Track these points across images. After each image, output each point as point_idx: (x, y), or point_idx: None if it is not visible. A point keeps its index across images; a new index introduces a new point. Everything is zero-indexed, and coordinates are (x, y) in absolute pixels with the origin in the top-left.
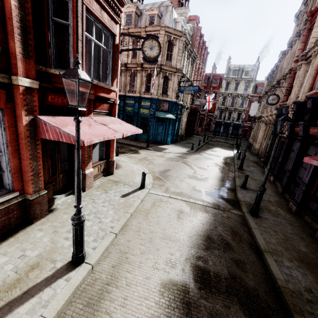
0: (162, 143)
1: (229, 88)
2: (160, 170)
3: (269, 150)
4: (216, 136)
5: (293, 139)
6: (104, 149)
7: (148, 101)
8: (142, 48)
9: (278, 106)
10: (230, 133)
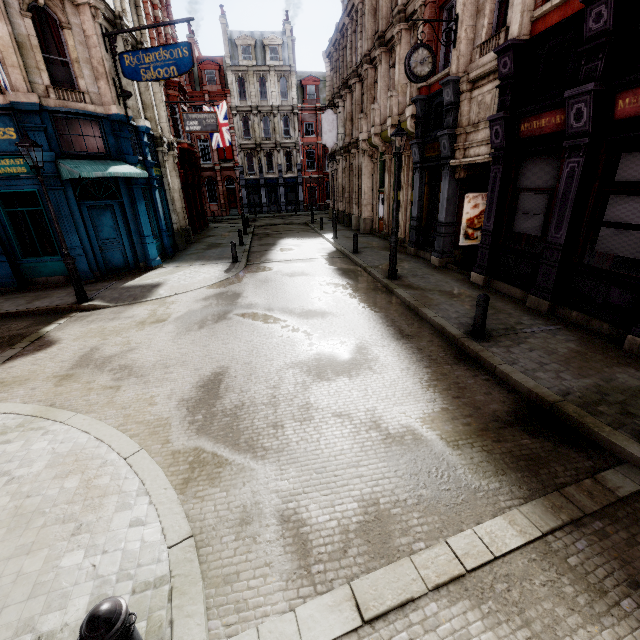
0: (133, 269)
1: (248, 93)
2: (184, 399)
3: (419, 211)
4: (260, 216)
5: (520, 160)
6: None
7: (0, 121)
8: None
9: (414, 92)
10: (284, 203)
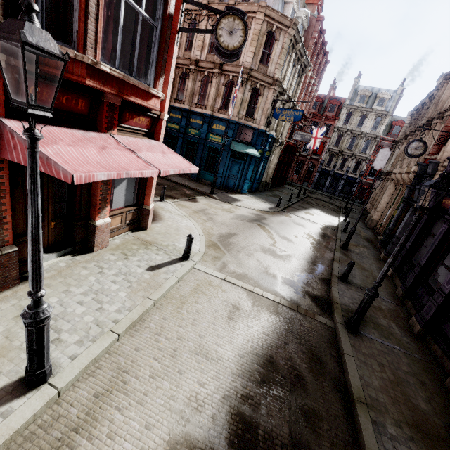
0: (235, 190)
1: (350, 121)
2: (221, 233)
3: (393, 225)
4: (318, 192)
5: (437, 217)
6: (136, 190)
7: (223, 123)
8: (216, 30)
9: (421, 159)
10: (340, 190)
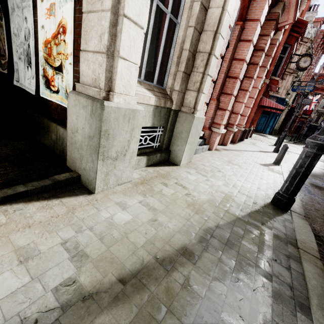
0: (260, 132)
1: None
2: None
3: None
4: None
5: None
6: None
7: None
8: (298, 62)
9: None
10: None
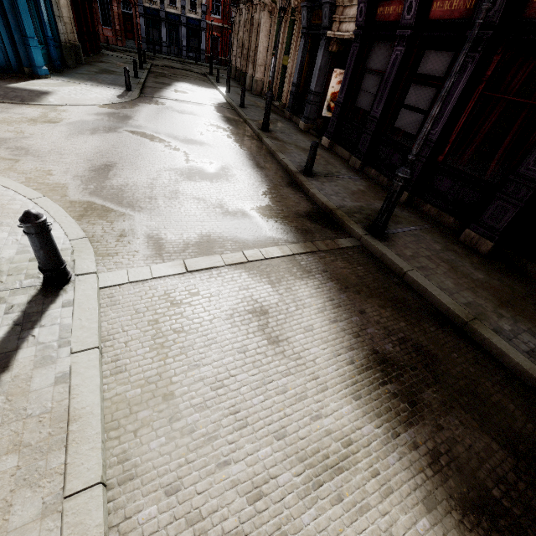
0: (17, 73)
1: None
2: (78, 175)
3: (298, 78)
4: (159, 55)
5: (372, 42)
6: None
7: None
8: None
9: None
10: (186, 47)
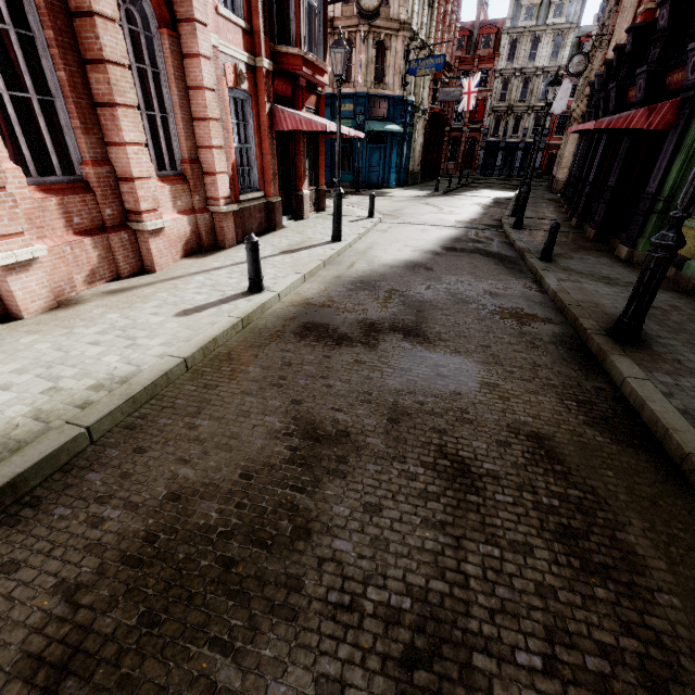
0: (380, 187)
1: (516, 55)
2: (388, 210)
3: (572, 169)
4: (488, 177)
5: None
6: (312, 171)
7: (349, 101)
8: None
9: (592, 78)
10: (518, 168)
